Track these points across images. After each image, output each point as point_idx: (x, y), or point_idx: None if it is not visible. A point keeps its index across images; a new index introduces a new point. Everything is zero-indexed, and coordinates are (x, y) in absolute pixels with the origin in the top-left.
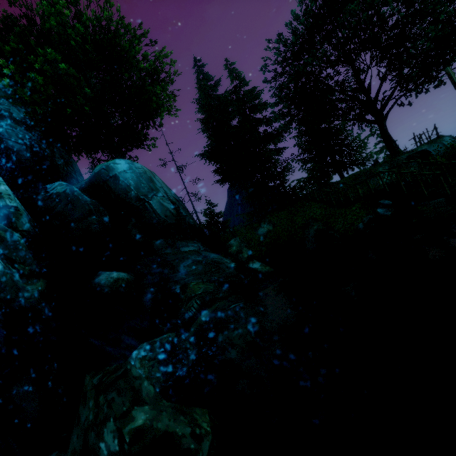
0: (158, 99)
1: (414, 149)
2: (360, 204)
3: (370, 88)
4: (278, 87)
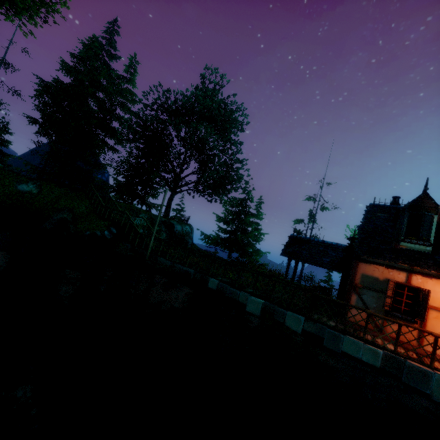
0: (23, 3)
1: (170, 220)
2: (108, 223)
3: (183, 171)
4: (135, 114)
